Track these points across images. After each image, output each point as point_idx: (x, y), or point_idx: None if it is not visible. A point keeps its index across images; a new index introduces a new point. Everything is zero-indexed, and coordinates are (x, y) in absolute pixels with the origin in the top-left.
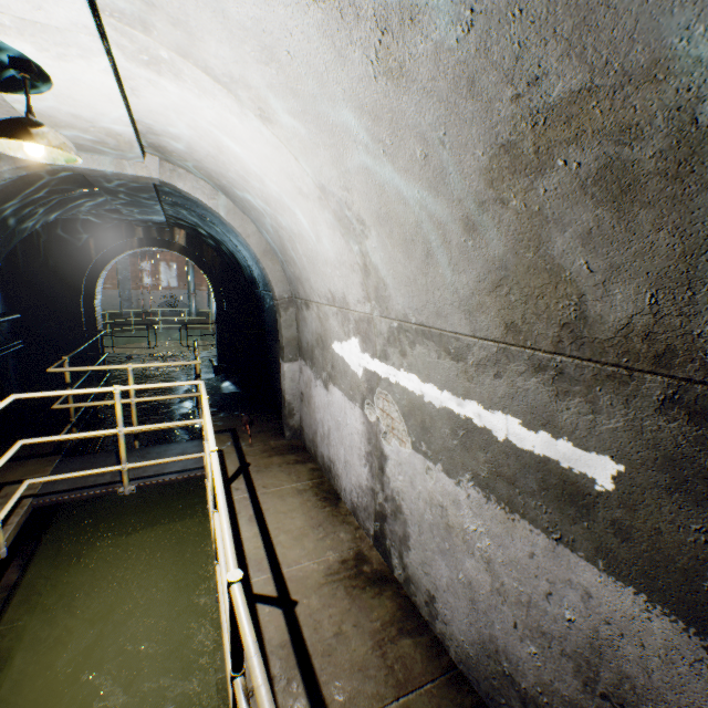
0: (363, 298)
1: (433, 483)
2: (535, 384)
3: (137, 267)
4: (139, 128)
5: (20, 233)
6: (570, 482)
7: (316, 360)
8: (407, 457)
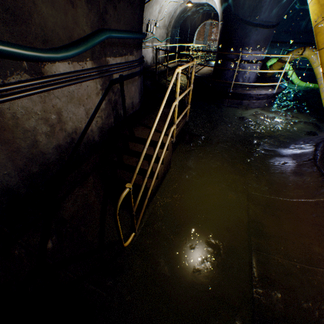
0: None
1: None
2: None
3: (211, 31)
4: None
5: (184, 18)
6: None
7: None
8: None
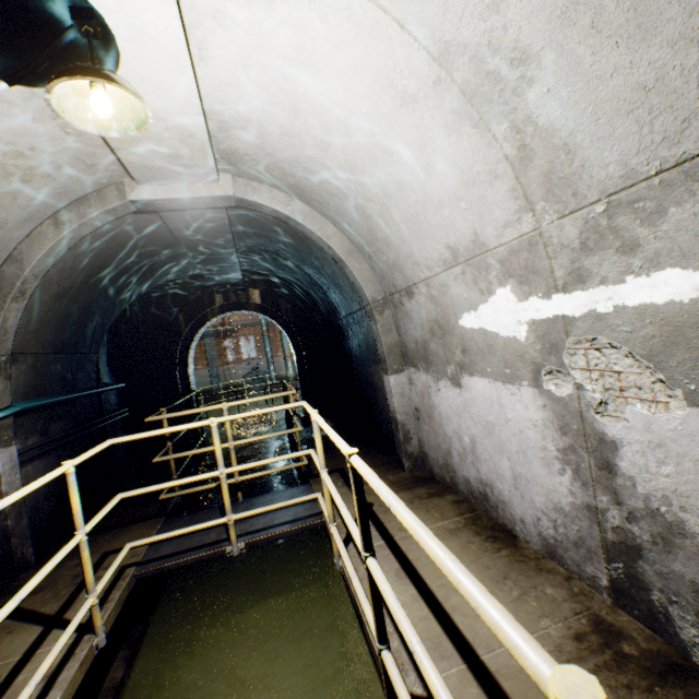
0: (515, 213)
1: None
2: None
3: (221, 345)
4: (210, 128)
5: (120, 305)
6: None
7: (434, 355)
8: (679, 426)
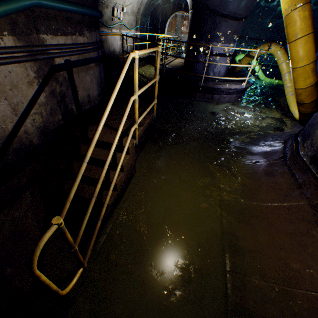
0: None
1: None
2: None
3: (182, 23)
4: None
5: (154, 6)
6: None
7: None
8: None
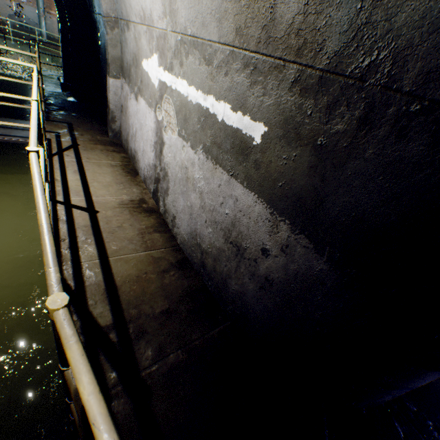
0: (162, 13)
1: (184, 155)
2: (243, 79)
3: None
4: None
5: None
6: (244, 142)
7: (132, 77)
8: (175, 141)
